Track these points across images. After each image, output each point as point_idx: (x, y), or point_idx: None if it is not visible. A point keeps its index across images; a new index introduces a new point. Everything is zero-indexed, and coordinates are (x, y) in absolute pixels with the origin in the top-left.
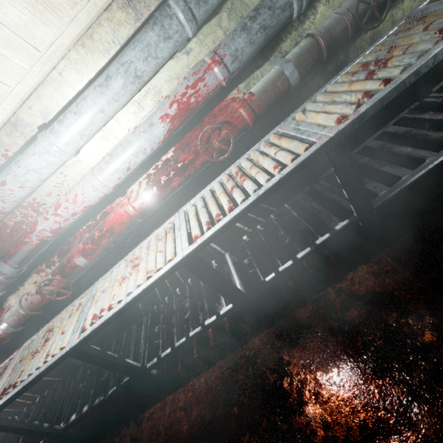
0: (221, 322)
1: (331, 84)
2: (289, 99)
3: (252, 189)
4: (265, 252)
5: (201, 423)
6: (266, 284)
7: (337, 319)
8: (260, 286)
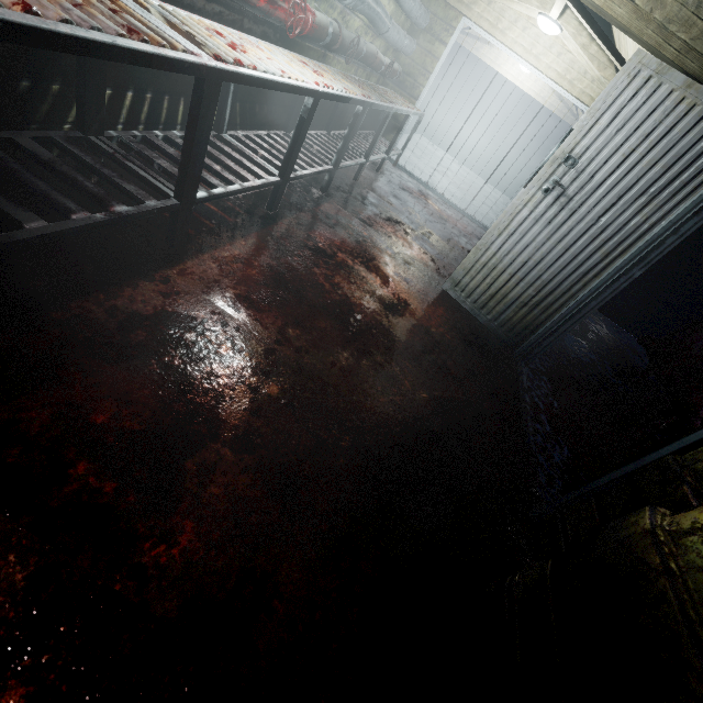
0: (228, 206)
1: (335, 70)
2: (301, 45)
3: (341, 89)
4: (280, 156)
5: (271, 268)
6: (299, 177)
7: (329, 222)
8: (296, 176)
